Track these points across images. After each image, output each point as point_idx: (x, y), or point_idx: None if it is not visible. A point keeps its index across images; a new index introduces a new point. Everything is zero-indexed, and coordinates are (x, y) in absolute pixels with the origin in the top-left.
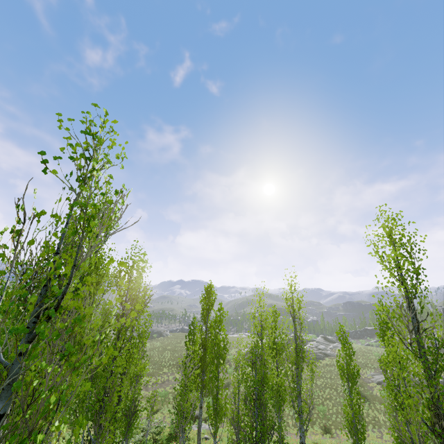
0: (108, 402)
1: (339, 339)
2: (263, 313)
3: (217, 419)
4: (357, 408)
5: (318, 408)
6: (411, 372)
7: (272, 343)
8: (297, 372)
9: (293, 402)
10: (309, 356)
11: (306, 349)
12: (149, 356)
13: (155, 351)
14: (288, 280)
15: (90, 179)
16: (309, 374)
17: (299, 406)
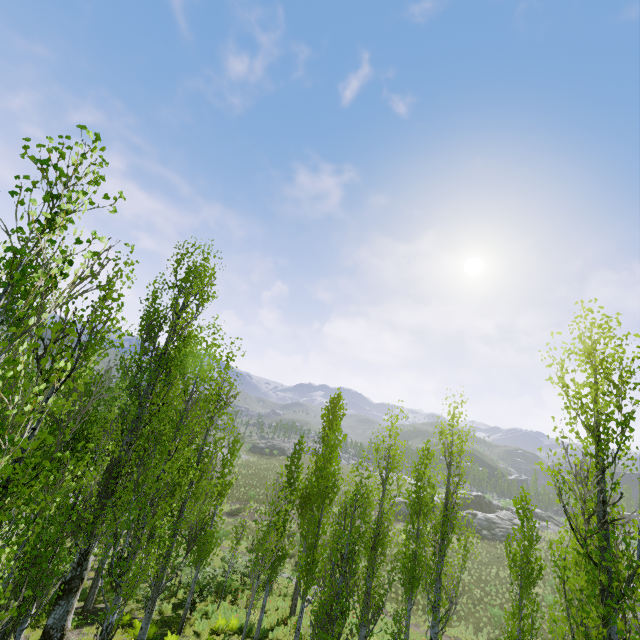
0: (152, 513)
1: (517, 512)
2: (394, 446)
3: (308, 576)
4: (530, 625)
5: (491, 611)
6: (567, 584)
7: (416, 495)
8: (441, 545)
9: (429, 586)
10: (495, 530)
11: (491, 520)
12: (262, 477)
13: (271, 472)
14: (449, 406)
15: (55, 222)
16: (488, 556)
17: (436, 595)
